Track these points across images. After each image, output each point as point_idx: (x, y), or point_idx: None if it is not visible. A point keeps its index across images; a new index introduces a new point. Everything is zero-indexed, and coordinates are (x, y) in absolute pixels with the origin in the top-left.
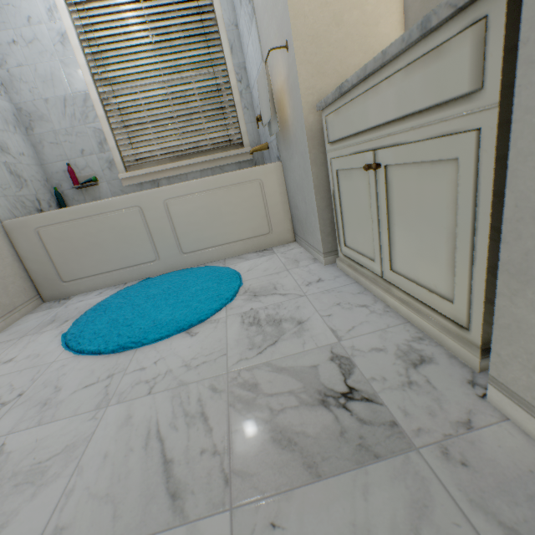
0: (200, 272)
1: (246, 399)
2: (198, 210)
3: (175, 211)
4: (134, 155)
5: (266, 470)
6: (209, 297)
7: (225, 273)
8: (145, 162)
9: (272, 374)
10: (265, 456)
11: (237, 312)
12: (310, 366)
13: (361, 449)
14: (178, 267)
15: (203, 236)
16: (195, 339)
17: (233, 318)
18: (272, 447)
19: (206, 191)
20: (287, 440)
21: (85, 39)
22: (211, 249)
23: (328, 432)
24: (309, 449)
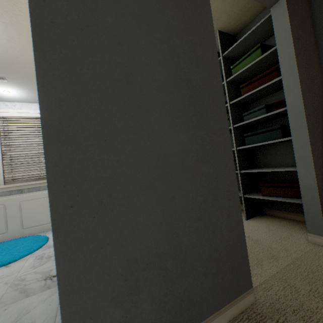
0: (28, 238)
1: (18, 283)
2: (38, 206)
3: (25, 206)
4: (12, 177)
5: (12, 299)
6: (25, 249)
7: (41, 238)
8: (18, 180)
9: (34, 274)
10: (14, 296)
11: (36, 255)
12: (50, 269)
13: (47, 287)
14: (18, 236)
15: (38, 219)
16: (8, 268)
17: (32, 257)
18: (18, 293)
19: (44, 197)
20: (25, 290)
21: (3, 130)
22: (41, 226)
23: (40, 286)
24: (31, 291)
